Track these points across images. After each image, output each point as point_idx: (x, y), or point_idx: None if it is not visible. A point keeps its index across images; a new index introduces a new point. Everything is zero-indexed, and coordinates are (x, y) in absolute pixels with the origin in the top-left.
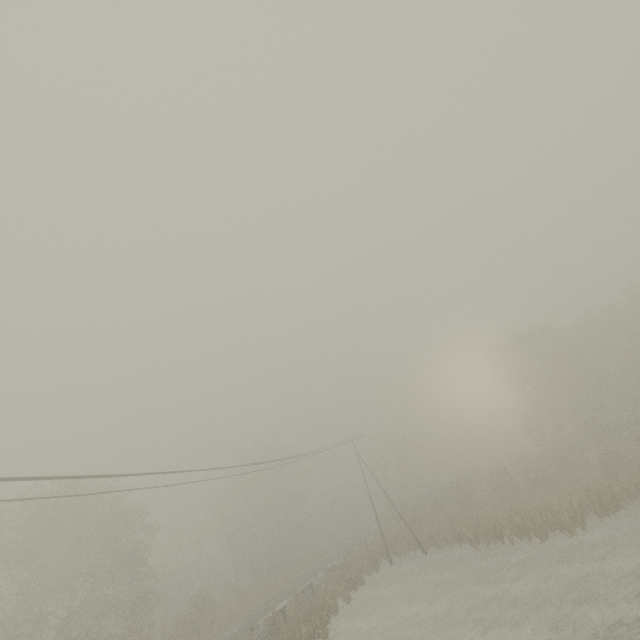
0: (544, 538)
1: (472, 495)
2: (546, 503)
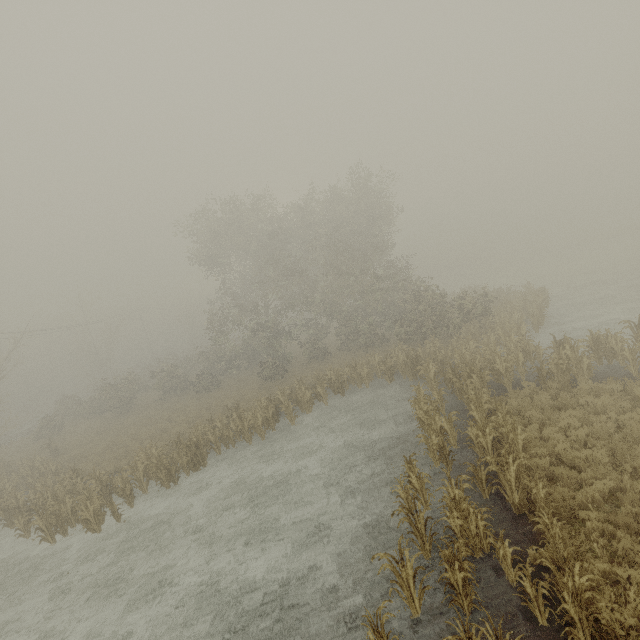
0: (62, 534)
1: (129, 400)
2: (169, 430)
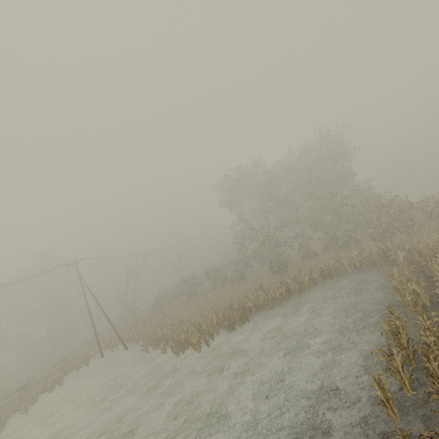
0: (182, 352)
1: (194, 289)
2: (221, 304)
